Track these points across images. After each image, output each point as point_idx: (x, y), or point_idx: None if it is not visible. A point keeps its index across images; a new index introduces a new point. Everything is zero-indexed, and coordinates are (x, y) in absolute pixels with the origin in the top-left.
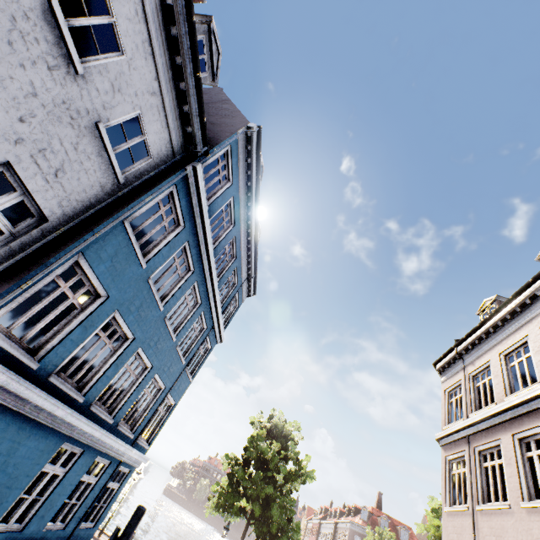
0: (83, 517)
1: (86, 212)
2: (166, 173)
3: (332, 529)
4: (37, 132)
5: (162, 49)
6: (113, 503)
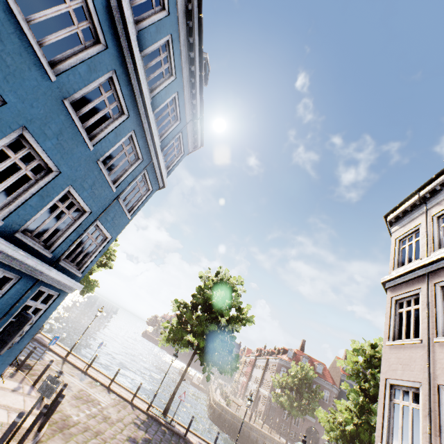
0: None
1: None
2: None
3: (264, 363)
4: None
5: None
6: (42, 323)
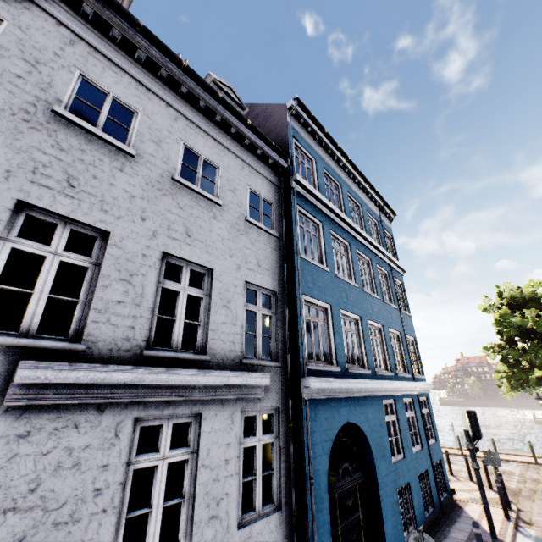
0: (426, 437)
1: (282, 270)
2: (286, 203)
3: None
4: (238, 254)
5: (223, 137)
6: (434, 422)
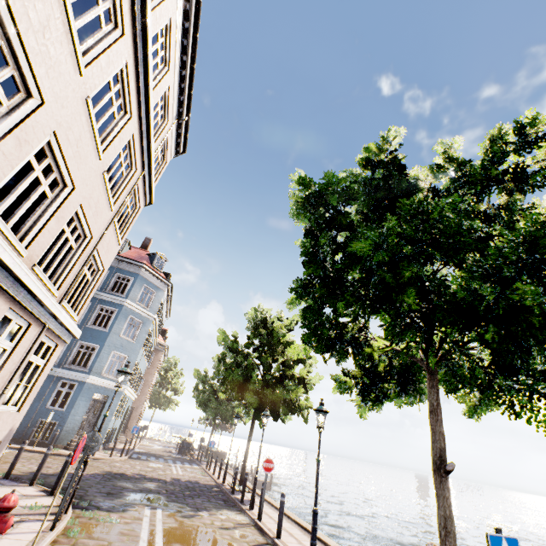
0: (42, 401)
1: None
2: None
3: None
4: None
5: None
6: (76, 400)
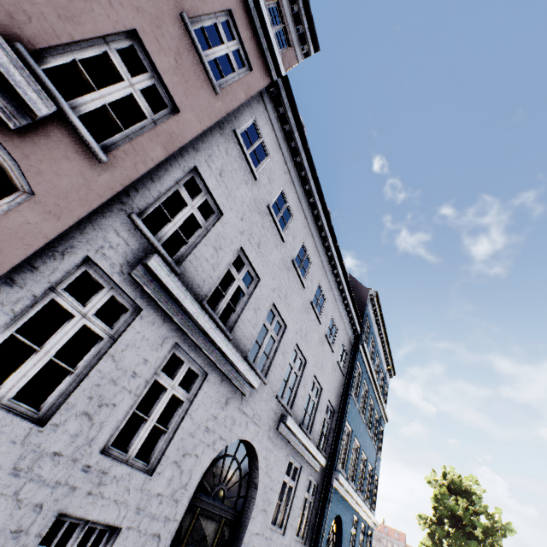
0: None
1: (339, 397)
2: (352, 355)
3: None
4: (330, 382)
5: (343, 311)
6: None
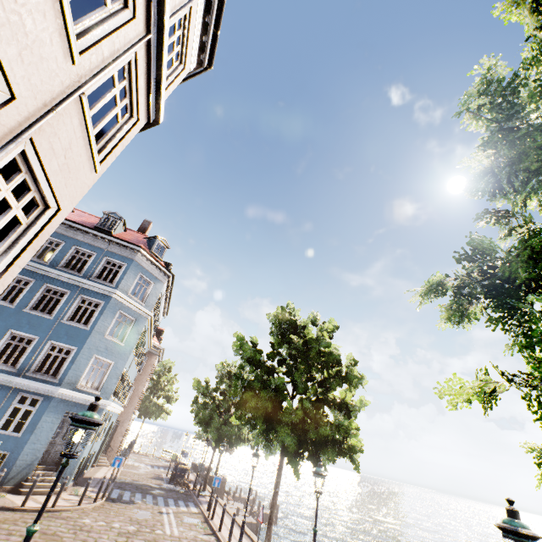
0: None
1: None
2: None
3: None
4: None
5: None
6: (38, 422)
